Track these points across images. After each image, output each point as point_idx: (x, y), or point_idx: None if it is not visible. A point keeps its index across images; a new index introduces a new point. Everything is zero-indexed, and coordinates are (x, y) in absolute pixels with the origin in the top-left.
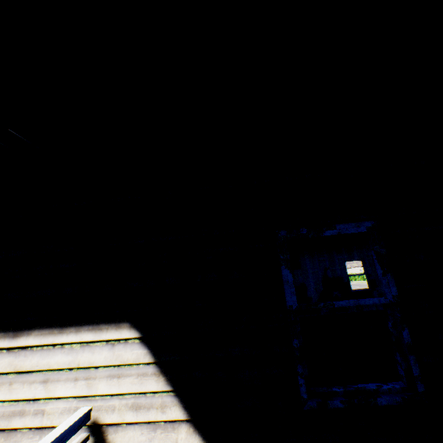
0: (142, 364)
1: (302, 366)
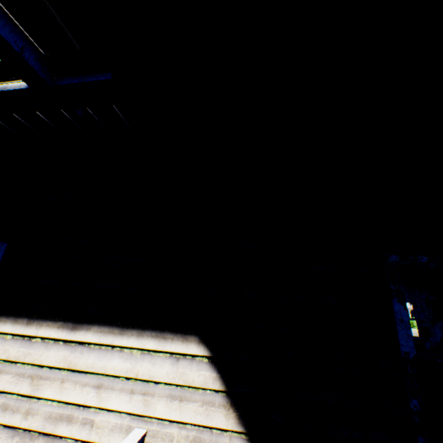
0: (210, 390)
1: (424, 439)
